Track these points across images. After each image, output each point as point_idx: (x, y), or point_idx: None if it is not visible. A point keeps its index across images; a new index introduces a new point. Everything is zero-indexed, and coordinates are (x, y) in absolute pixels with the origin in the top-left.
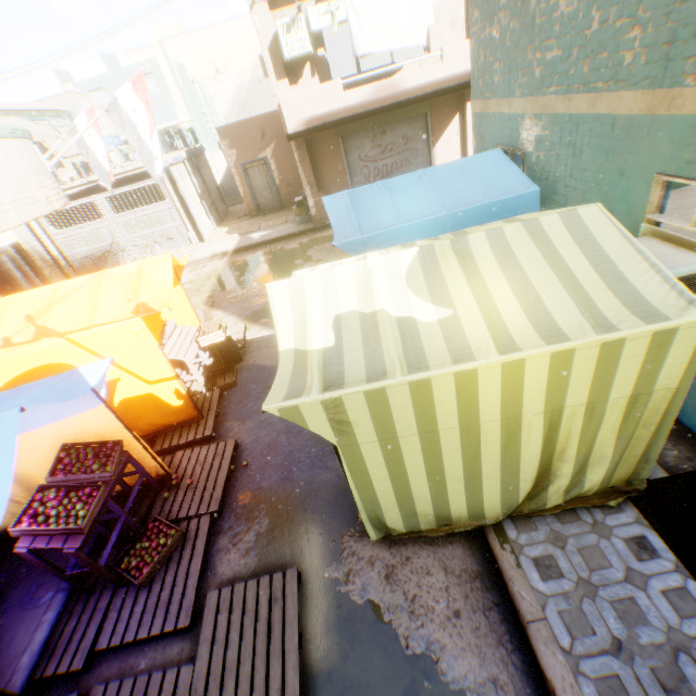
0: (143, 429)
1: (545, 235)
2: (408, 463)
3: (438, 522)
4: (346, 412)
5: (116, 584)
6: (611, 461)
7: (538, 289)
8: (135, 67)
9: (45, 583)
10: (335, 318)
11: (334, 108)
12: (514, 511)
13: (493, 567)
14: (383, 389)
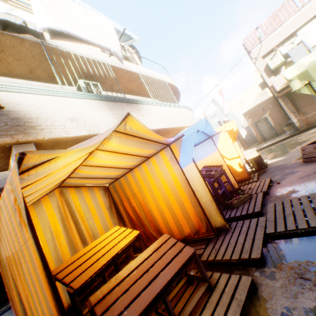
0: None
1: None
2: None
3: None
4: None
5: (223, 207)
6: None
7: None
8: (211, 114)
9: None
10: None
11: None
12: None
13: None
14: None
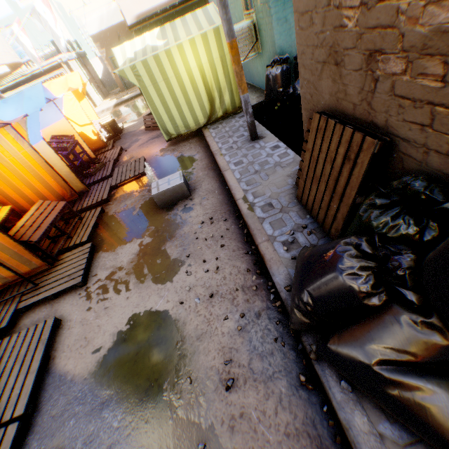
0: None
1: (196, 16)
2: (165, 97)
3: (187, 130)
4: (138, 72)
5: (83, 176)
6: (228, 90)
7: (191, 29)
8: (30, 8)
9: None
10: (135, 52)
11: (149, 8)
12: (210, 121)
13: (204, 138)
14: (146, 60)
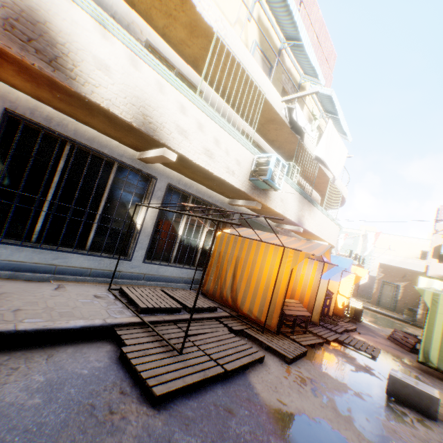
0: None
1: None
2: None
3: None
4: (437, 299)
5: None
6: None
7: None
8: (348, 232)
9: None
10: (441, 288)
11: None
12: None
13: None
14: None
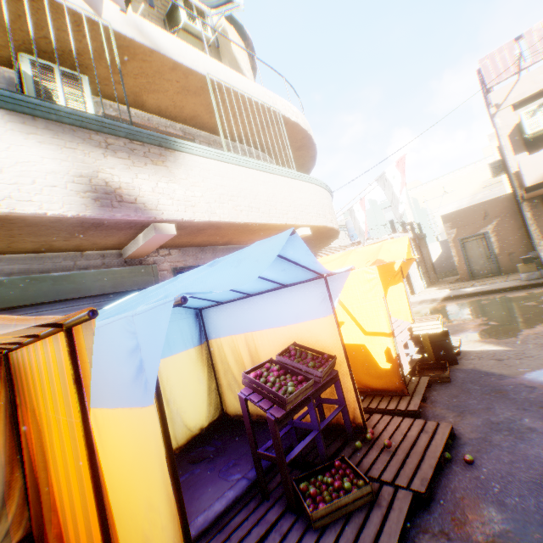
0: None
1: None
2: None
3: None
4: None
5: (288, 501)
6: None
7: None
8: (386, 202)
9: (238, 464)
10: None
11: None
12: None
13: None
14: None
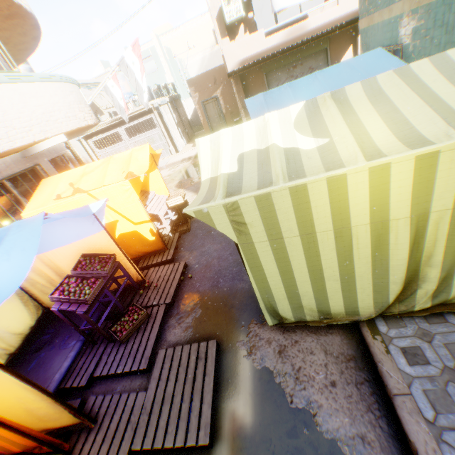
0: (132, 254)
1: (414, 76)
2: (293, 262)
3: (320, 316)
4: (242, 215)
5: (108, 340)
6: None
7: (406, 114)
8: (142, 53)
9: (72, 336)
10: (239, 155)
11: (259, 50)
12: (385, 312)
13: (365, 353)
14: (269, 194)
